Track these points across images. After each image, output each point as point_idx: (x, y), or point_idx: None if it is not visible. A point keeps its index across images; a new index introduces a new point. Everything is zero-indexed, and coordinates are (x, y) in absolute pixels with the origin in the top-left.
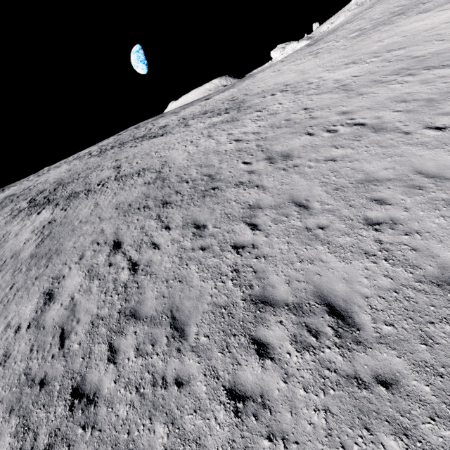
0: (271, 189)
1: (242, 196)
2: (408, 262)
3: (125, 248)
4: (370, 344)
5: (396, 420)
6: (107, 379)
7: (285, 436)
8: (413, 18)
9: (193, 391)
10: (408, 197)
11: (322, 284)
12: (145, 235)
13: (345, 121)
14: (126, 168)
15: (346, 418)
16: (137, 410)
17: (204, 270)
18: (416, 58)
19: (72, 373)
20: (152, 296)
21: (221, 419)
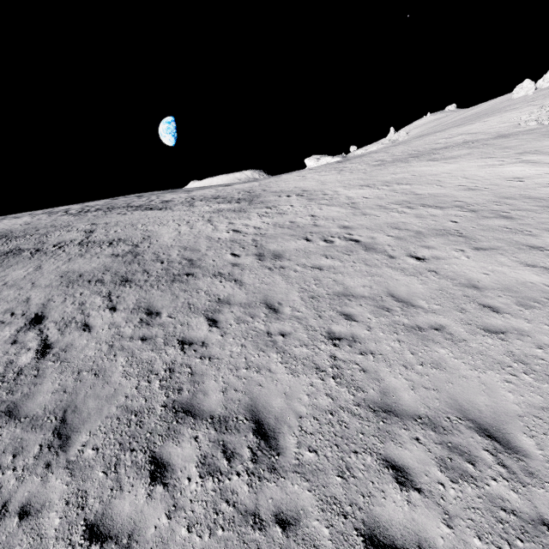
0: (249, 286)
1: (216, 288)
2: (354, 383)
3: (46, 325)
4: (285, 472)
5: None
6: None
7: None
8: (423, 163)
9: (39, 525)
10: (374, 316)
11: (260, 397)
12: (81, 313)
13: (343, 234)
14: (100, 234)
15: None
16: None
17: (134, 364)
18: (418, 195)
19: None
20: (49, 389)
21: None
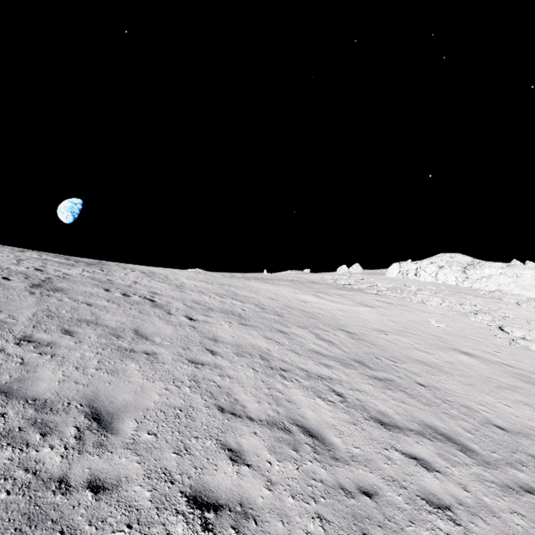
0: None
1: None
2: None
3: None
4: None
5: None
6: None
7: None
8: (258, 282)
9: None
10: (98, 337)
11: None
12: None
13: (147, 295)
14: None
15: None
16: None
17: None
18: (236, 293)
19: None
20: None
21: None
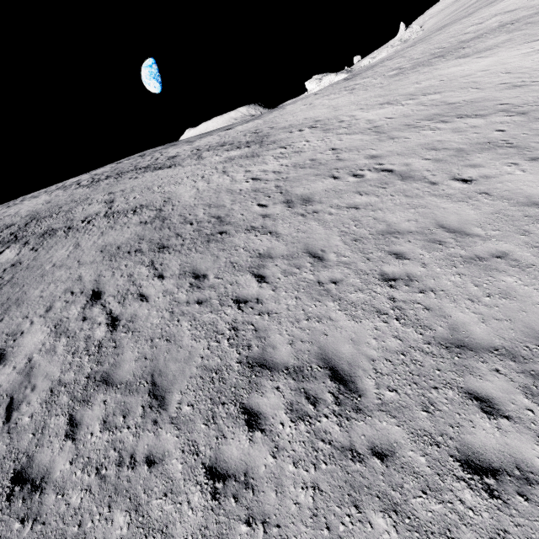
0: (286, 236)
1: (253, 243)
2: (420, 322)
3: (106, 299)
4: (370, 411)
5: (387, 495)
6: (62, 459)
7: (266, 520)
8: (451, 62)
9: (166, 470)
10: (427, 252)
11: (328, 345)
12: (133, 285)
13: (373, 166)
14: (121, 203)
15: (335, 496)
16: (94, 496)
17: (198, 327)
18: (451, 104)
19: (17, 453)
20: (131, 357)
21: (196, 502)
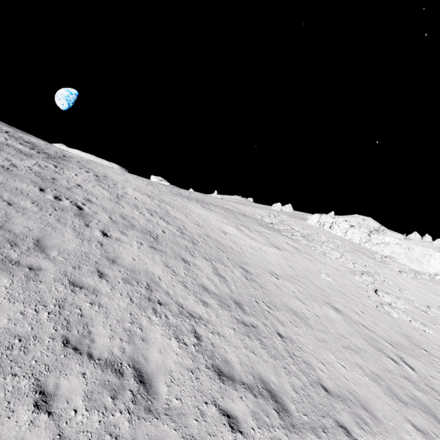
0: None
1: None
2: None
3: None
4: None
5: None
6: None
7: None
8: (196, 205)
9: None
10: None
11: None
12: None
13: (79, 202)
14: None
15: None
16: None
17: None
18: (168, 213)
19: None
20: None
21: None
